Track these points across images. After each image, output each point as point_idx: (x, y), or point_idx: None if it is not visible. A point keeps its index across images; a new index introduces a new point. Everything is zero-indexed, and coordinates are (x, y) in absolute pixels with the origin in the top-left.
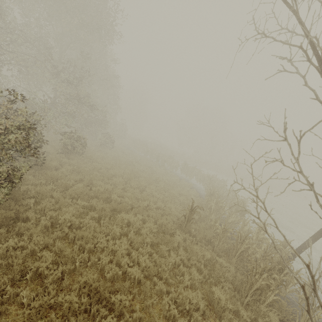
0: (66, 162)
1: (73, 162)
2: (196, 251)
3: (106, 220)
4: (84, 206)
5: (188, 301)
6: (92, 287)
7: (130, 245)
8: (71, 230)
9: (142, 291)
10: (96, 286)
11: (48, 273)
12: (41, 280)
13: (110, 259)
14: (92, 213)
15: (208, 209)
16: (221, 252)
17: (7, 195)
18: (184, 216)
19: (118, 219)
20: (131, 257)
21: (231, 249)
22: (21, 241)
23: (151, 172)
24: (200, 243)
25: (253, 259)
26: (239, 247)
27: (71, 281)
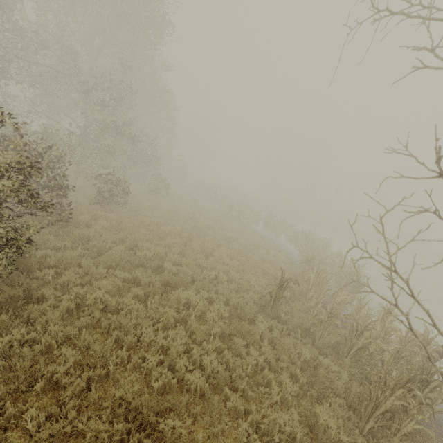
0: (101, 215)
1: (111, 215)
2: (289, 347)
3: (156, 299)
4: (125, 278)
5: (278, 428)
6: (131, 405)
7: (189, 337)
8: (105, 314)
9: (207, 408)
10: (137, 405)
11: (67, 381)
12: (58, 391)
13: (160, 359)
14: (135, 289)
15: (304, 281)
16: (325, 348)
17: (11, 265)
18: (270, 293)
19: (173, 298)
20: (191, 356)
21: (342, 344)
22: (31, 332)
23: (220, 228)
24: (294, 334)
25: (380, 365)
26: (354, 342)
27: (102, 392)
